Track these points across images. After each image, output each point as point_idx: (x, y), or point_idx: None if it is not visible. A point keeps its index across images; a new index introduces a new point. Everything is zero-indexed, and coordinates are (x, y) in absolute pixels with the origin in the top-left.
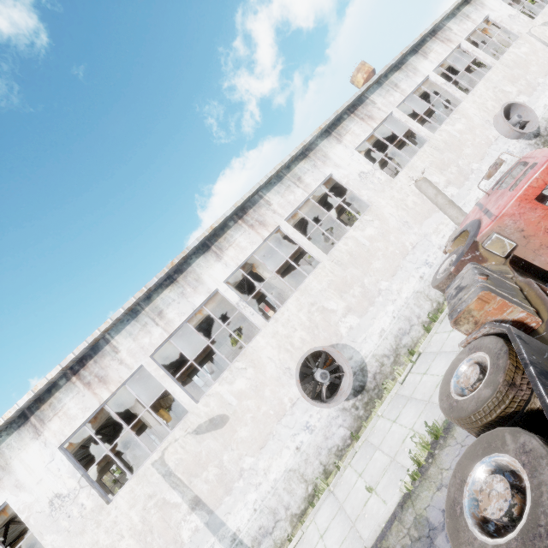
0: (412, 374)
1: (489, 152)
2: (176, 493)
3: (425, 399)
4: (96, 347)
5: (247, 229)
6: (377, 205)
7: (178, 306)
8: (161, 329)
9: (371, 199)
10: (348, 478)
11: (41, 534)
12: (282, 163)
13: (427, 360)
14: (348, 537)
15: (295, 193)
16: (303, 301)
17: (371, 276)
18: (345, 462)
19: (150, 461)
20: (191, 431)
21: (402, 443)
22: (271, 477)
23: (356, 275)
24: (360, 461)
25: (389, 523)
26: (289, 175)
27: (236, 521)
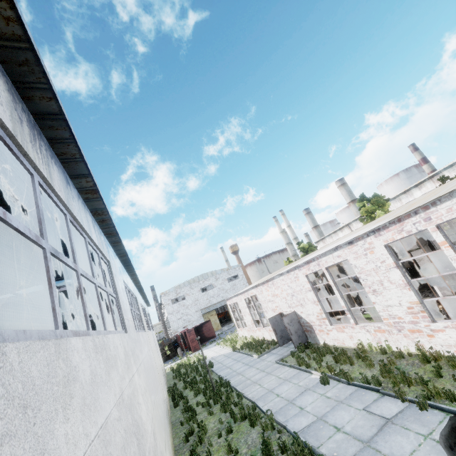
0: None
1: None
2: None
3: None
4: None
5: (431, 182)
6: None
7: (405, 199)
8: (400, 203)
9: None
10: None
11: None
12: (452, 163)
13: None
14: None
15: (455, 173)
16: None
17: None
18: None
19: None
20: None
21: None
22: None
23: None
24: None
25: None
26: None
27: None
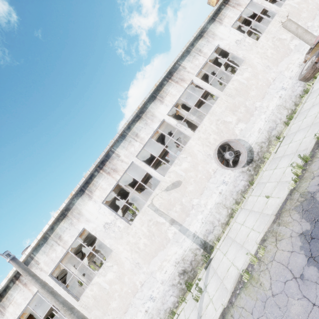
0: (281, 147)
1: (318, 13)
2: (162, 218)
3: (293, 152)
4: (108, 155)
5: (174, 84)
6: (248, 59)
7: (145, 130)
8: (138, 143)
9: (244, 55)
10: (251, 200)
11: (103, 240)
12: (189, 42)
13: (290, 137)
14: (259, 218)
15: (199, 60)
16: (212, 119)
17: (249, 100)
18: (248, 195)
19: (146, 205)
20: (164, 189)
21: (283, 174)
22: (208, 207)
23: (241, 101)
24: (257, 191)
25: (284, 203)
26: (194, 50)
27: (194, 228)
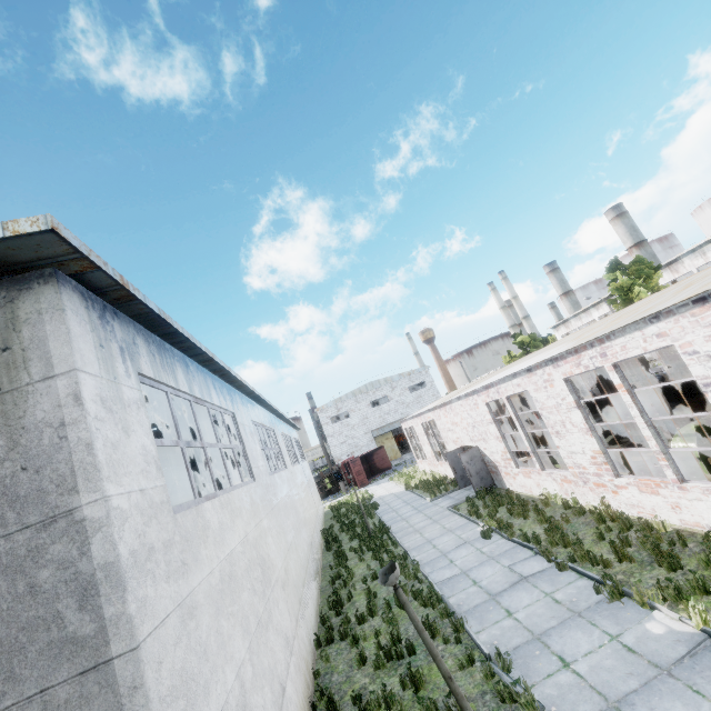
0: None
1: None
2: None
3: None
4: (675, 260)
5: None
6: None
7: None
8: (703, 260)
9: None
10: None
11: None
12: None
13: None
14: None
15: None
16: None
17: None
18: None
19: None
20: None
21: None
22: None
23: None
24: None
25: None
26: None
27: None
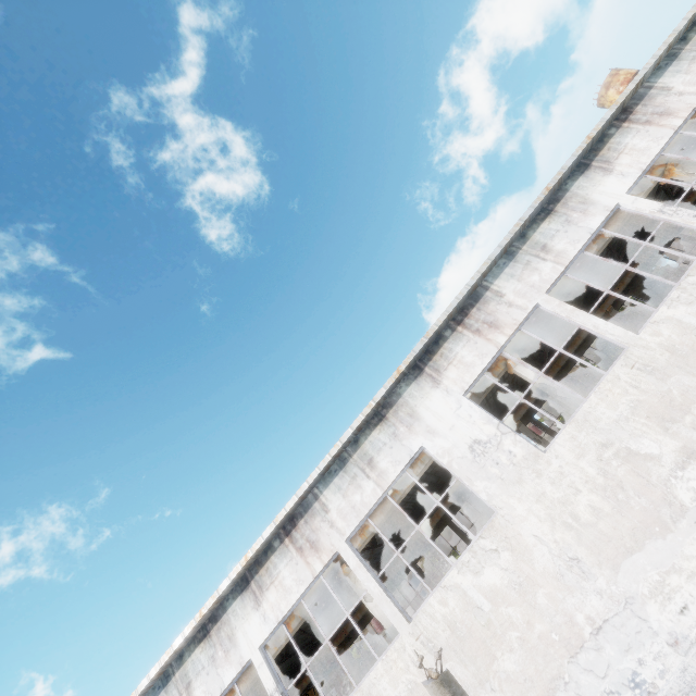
0: None
1: None
2: None
3: None
4: None
5: (294, 554)
6: (506, 515)
7: (206, 680)
8: None
9: (493, 499)
10: None
11: None
12: (339, 444)
13: None
14: None
15: (363, 490)
16: None
17: (493, 692)
18: None
19: None
20: None
21: None
22: None
23: (462, 680)
24: None
25: None
26: (356, 456)
27: None
